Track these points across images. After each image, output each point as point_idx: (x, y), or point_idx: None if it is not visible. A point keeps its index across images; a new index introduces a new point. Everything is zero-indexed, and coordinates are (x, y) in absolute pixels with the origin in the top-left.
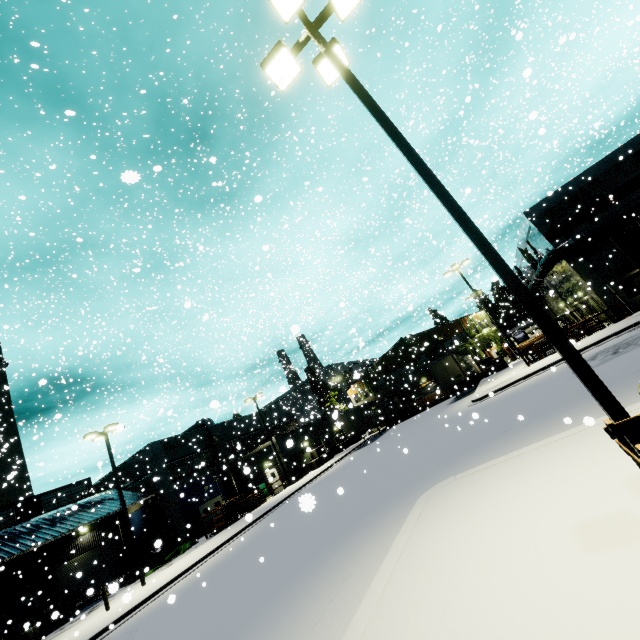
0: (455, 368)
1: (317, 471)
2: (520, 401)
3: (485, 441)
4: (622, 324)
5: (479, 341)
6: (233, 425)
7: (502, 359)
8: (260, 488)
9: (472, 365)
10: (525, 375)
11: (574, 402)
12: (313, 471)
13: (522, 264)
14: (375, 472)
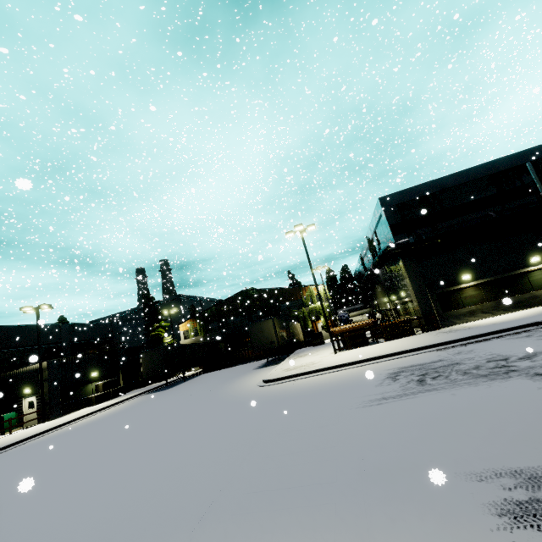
0: (272, 334)
1: (84, 412)
2: (289, 419)
3: (150, 540)
4: (431, 337)
5: (311, 311)
6: (17, 332)
7: (321, 335)
8: (4, 418)
9: (296, 332)
10: (324, 367)
11: (333, 514)
12: (87, 408)
13: (366, 254)
14: (53, 477)
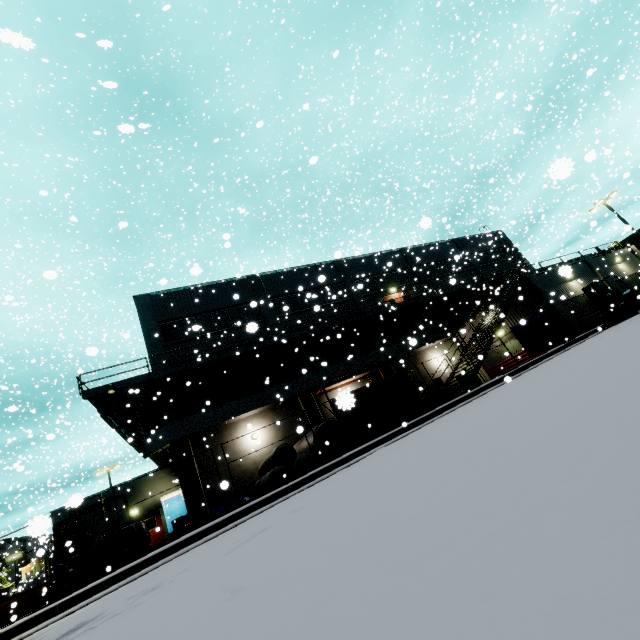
0: None
1: None
2: None
3: None
4: None
5: None
6: None
7: None
8: None
9: None
10: None
11: None
12: None
13: None
14: None
